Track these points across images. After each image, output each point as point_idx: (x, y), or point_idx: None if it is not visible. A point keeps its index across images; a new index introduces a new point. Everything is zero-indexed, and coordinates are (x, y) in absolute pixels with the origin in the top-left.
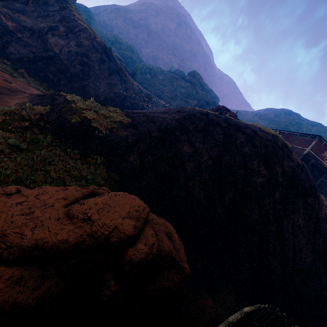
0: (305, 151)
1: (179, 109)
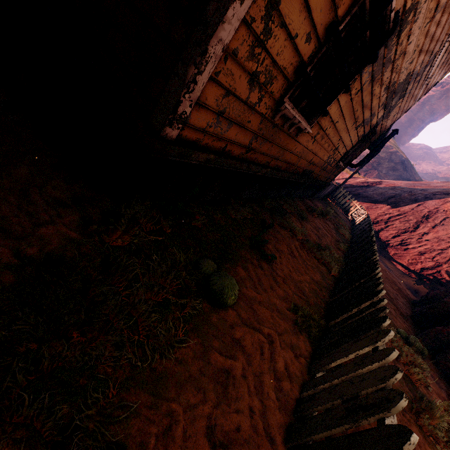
0: None
1: None
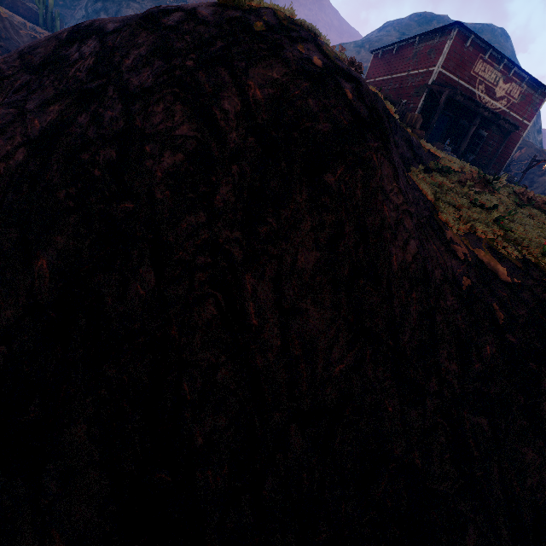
0: (432, 75)
1: None
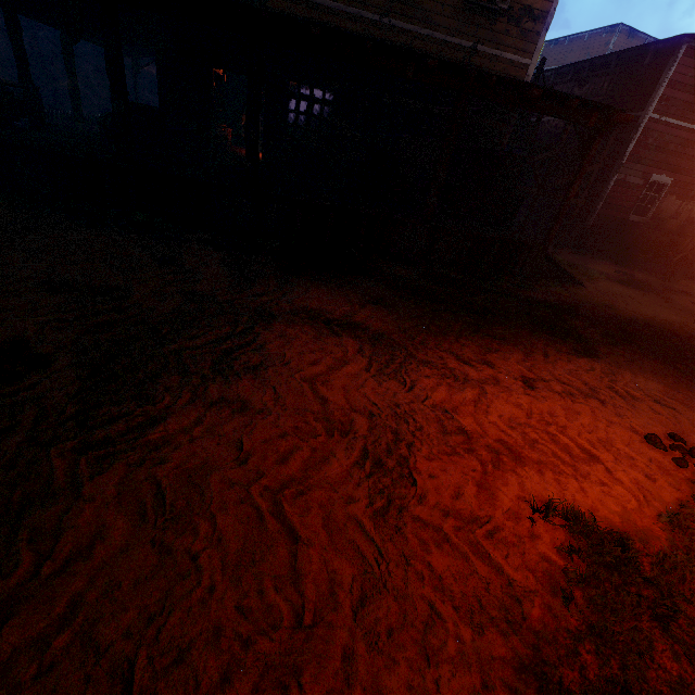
0: None
1: None
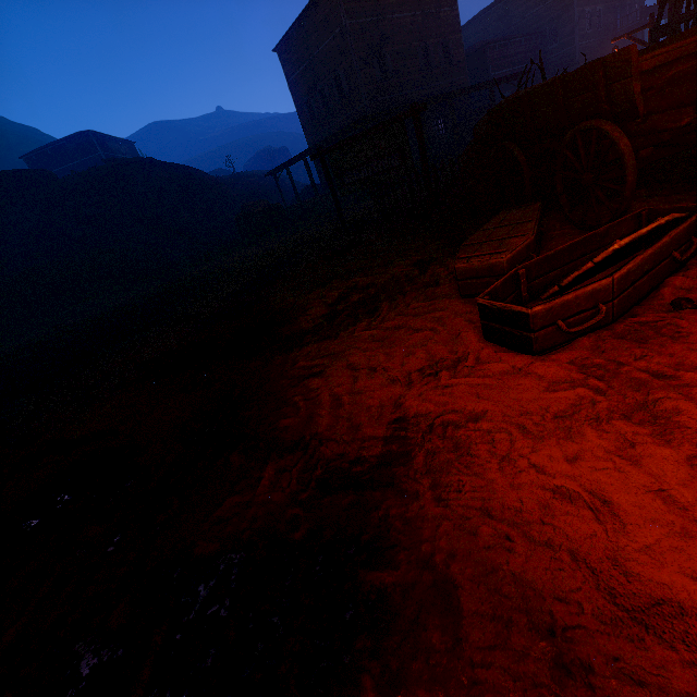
0: (103, 157)
1: (10, 216)
